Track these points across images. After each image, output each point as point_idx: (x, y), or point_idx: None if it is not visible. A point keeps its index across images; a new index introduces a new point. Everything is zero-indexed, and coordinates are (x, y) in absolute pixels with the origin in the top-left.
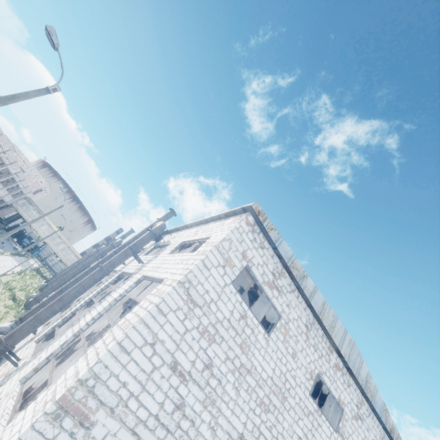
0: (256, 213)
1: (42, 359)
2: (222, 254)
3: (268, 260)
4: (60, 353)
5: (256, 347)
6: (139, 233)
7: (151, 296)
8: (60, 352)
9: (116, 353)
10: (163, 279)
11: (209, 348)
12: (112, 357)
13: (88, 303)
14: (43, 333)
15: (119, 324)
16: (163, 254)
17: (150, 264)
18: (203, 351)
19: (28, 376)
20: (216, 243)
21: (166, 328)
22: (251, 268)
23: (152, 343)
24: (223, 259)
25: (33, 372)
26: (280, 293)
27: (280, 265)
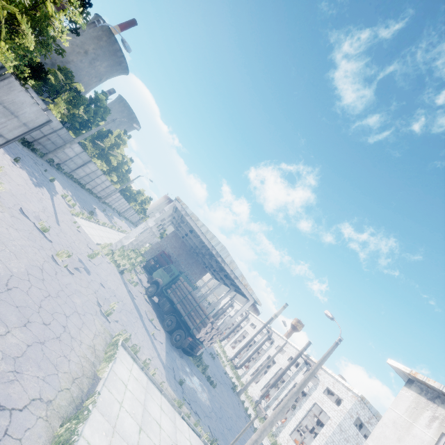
0: (361, 398)
1: (292, 429)
2: (349, 414)
3: (366, 413)
4: (296, 428)
5: (362, 444)
6: (296, 356)
7: (328, 425)
8: (296, 427)
9: (325, 444)
10: (329, 416)
11: (347, 444)
12: (324, 444)
13: (286, 396)
14: (274, 407)
15: (321, 433)
16: (319, 389)
17: (315, 393)
18: (345, 444)
19: (290, 433)
20: (347, 410)
21: (335, 438)
22: (359, 417)
23: (332, 442)
24: (350, 415)
25: (291, 432)
26: (371, 425)
27: (371, 414)
